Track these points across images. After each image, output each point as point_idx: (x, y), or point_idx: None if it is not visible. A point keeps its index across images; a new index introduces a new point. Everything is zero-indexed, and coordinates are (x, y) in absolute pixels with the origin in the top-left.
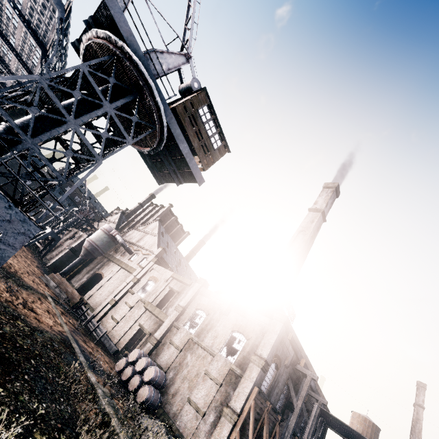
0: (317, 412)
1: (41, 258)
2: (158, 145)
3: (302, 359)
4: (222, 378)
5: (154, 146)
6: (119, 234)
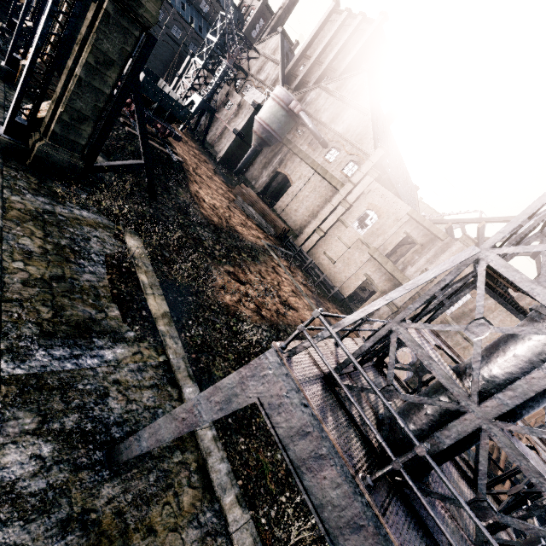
0: None
1: (202, 144)
2: None
3: None
4: None
5: None
6: (293, 95)
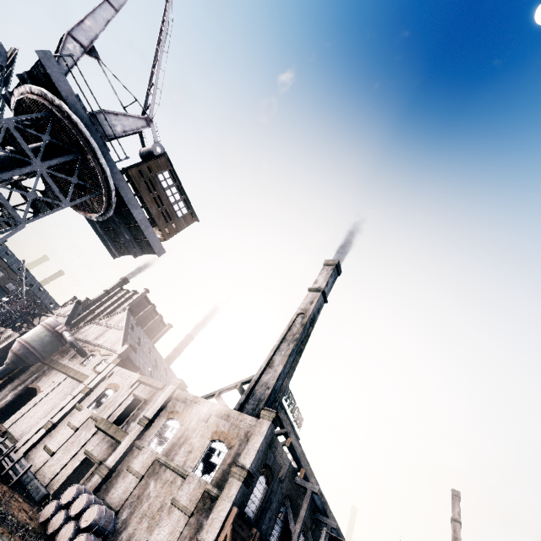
0: (326, 540)
1: None
2: (107, 210)
3: (302, 468)
4: (194, 505)
5: (102, 211)
6: (70, 331)
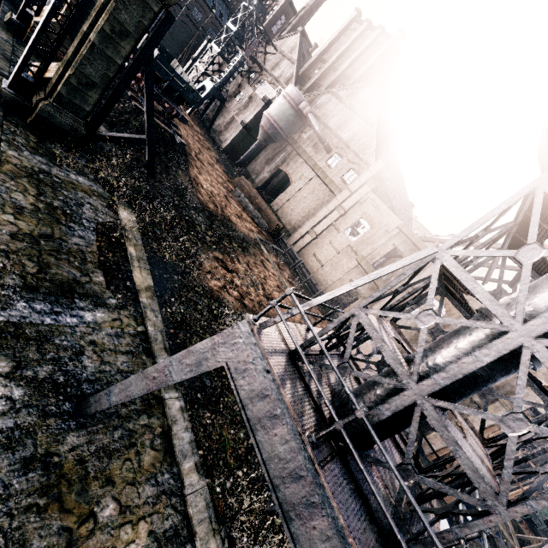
0: None
1: (208, 131)
2: None
3: None
4: None
5: None
6: (304, 96)
